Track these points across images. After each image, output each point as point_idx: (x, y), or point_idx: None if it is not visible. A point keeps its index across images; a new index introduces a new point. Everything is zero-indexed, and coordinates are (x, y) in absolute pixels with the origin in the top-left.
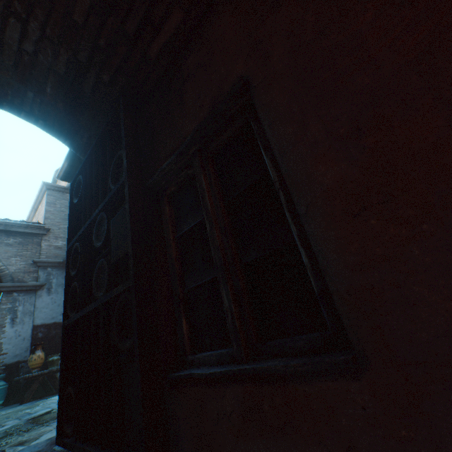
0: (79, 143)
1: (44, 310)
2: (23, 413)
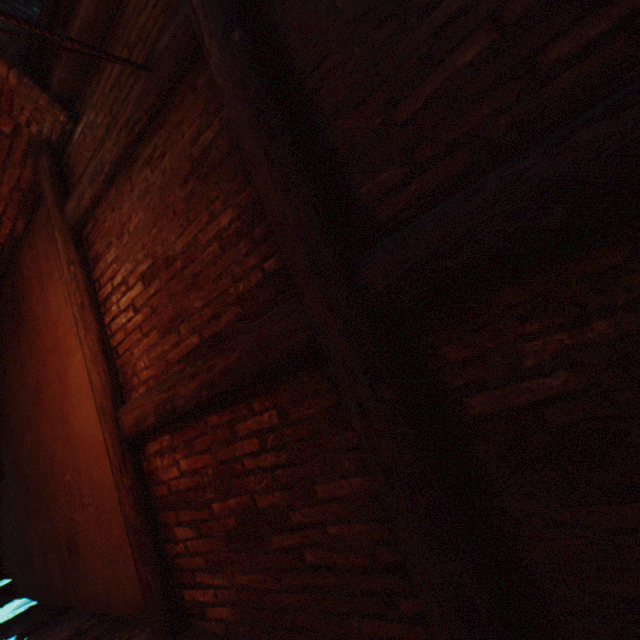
0: None
1: None
2: None
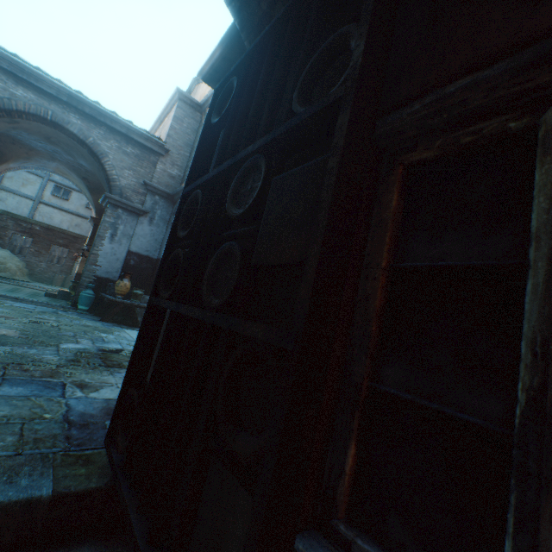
0: (252, 12)
1: (141, 239)
2: (98, 336)
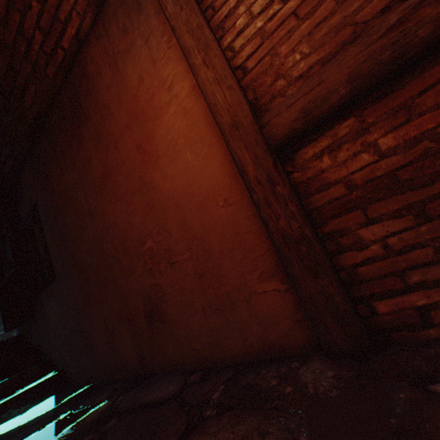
0: None
1: None
2: None
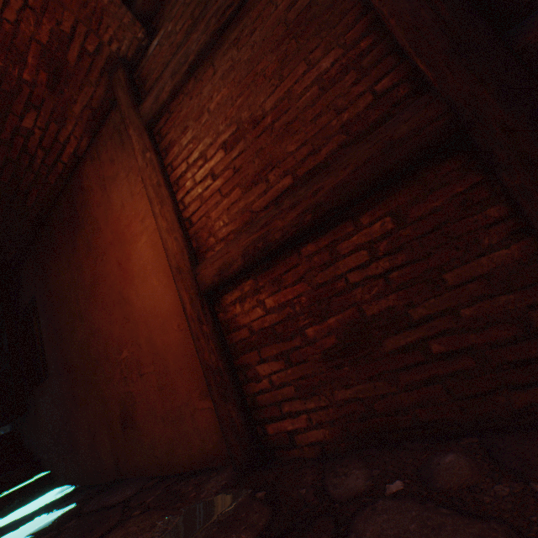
0: None
1: None
2: None
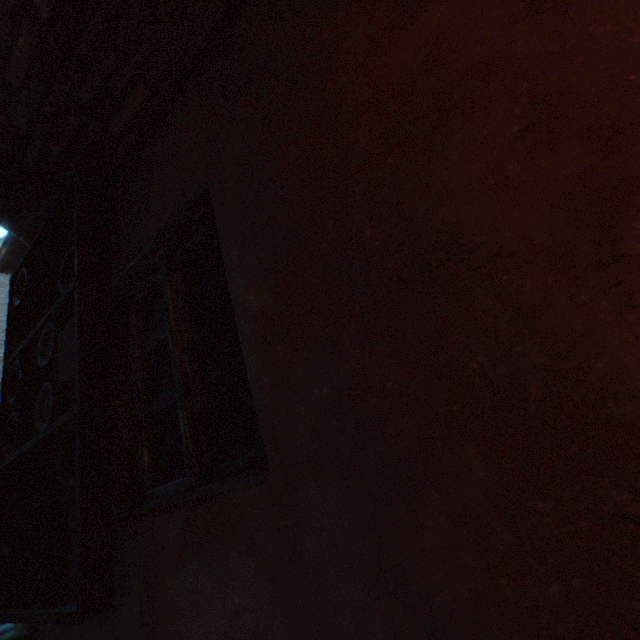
0: (22, 225)
1: None
2: None
